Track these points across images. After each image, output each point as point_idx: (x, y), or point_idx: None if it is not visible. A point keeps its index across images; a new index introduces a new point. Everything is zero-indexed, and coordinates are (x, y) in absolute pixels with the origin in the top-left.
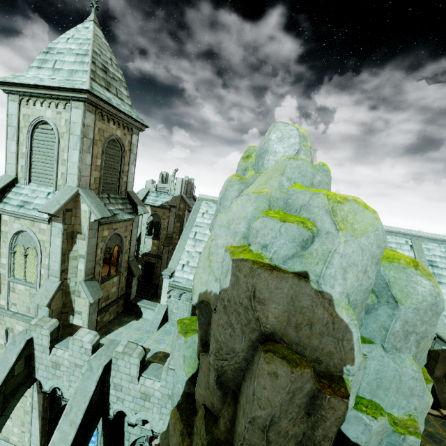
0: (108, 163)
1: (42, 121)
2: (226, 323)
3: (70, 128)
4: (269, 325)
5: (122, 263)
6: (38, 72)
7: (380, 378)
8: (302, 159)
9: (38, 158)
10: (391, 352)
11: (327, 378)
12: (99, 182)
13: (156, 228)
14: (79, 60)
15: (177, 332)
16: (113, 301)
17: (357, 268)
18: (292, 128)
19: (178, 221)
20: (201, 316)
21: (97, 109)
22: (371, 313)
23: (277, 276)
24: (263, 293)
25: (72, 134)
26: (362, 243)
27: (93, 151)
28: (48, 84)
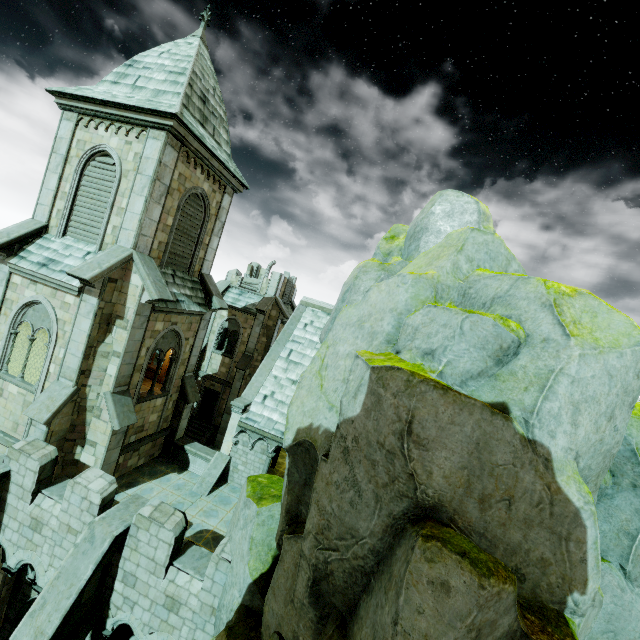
0: (183, 225)
1: (102, 152)
2: (344, 479)
3: (140, 165)
4: (432, 489)
5: (175, 378)
6: (112, 88)
7: (614, 632)
8: (492, 233)
9: (85, 202)
10: (638, 582)
11: (536, 613)
12: (164, 250)
13: (230, 341)
14: (171, 79)
15: (245, 496)
16: (149, 436)
17: (598, 408)
18: (468, 200)
19: (264, 334)
20: (294, 468)
21: (184, 145)
22: (600, 502)
23: (454, 400)
24: (427, 428)
25: (141, 173)
26: (611, 364)
27: (166, 203)
28: (122, 101)
